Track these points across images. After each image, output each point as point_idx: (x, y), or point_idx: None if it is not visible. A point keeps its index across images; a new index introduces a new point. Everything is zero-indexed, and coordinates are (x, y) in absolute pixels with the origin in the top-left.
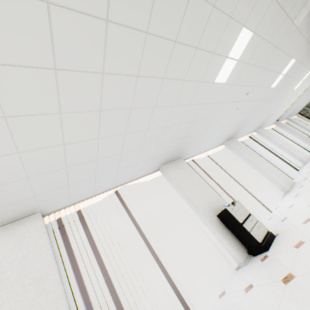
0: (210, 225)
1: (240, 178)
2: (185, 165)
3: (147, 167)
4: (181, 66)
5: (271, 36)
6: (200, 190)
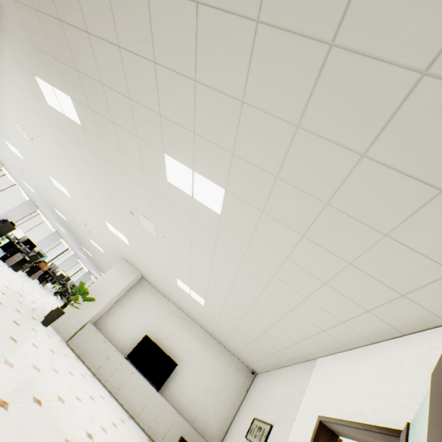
0: (0, 216)
1: (33, 237)
2: (34, 210)
3: (29, 196)
4: (49, 213)
5: (73, 241)
6: (18, 215)
